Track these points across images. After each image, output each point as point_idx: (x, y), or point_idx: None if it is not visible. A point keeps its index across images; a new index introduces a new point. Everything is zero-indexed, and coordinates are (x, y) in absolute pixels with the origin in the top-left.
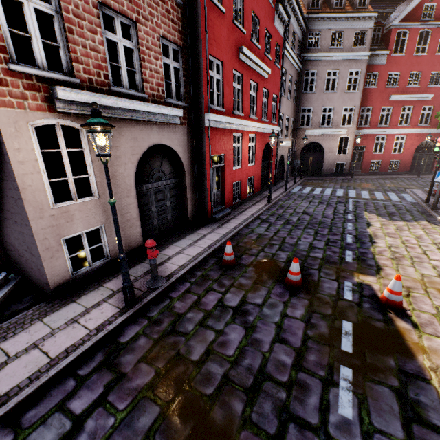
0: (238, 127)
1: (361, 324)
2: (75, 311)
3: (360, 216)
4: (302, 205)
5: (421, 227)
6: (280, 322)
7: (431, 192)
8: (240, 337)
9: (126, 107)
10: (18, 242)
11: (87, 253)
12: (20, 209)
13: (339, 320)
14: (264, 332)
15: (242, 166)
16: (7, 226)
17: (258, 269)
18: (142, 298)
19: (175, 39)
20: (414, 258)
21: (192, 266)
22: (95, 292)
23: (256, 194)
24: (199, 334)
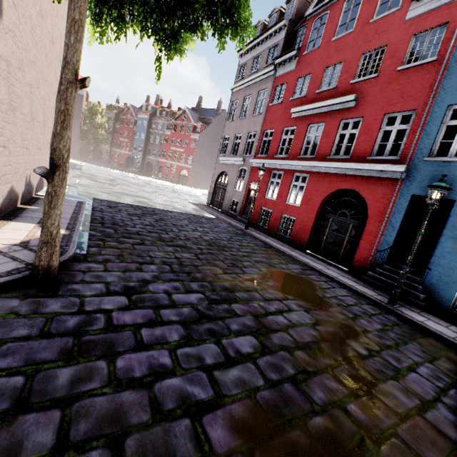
0: None
1: None
2: None
3: None
4: None
5: None
6: None
7: None
8: None
9: None
10: None
11: None
12: None
13: None
14: None
15: None
16: None
17: None
18: None
19: None
20: None
21: None
22: None
23: None
24: None
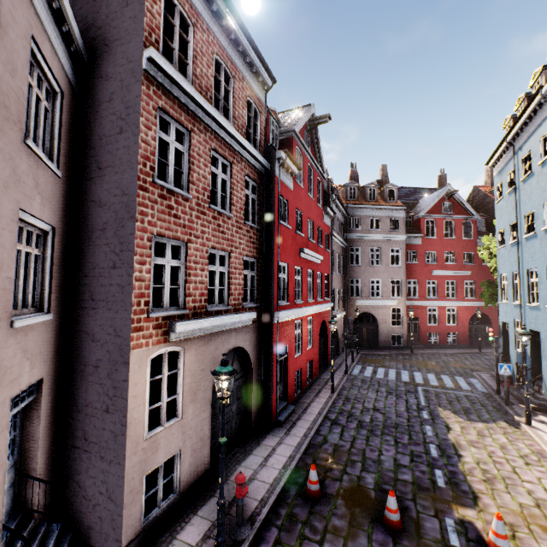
0: (299, 315)
1: None
2: None
3: (436, 415)
4: (369, 396)
5: (502, 431)
6: None
7: (499, 382)
8: None
9: (218, 324)
10: (93, 481)
11: (160, 489)
12: (119, 445)
13: None
14: None
15: (302, 351)
16: (82, 460)
17: (349, 502)
18: None
19: (254, 255)
20: (506, 478)
21: (274, 500)
22: None
23: (315, 380)
24: None
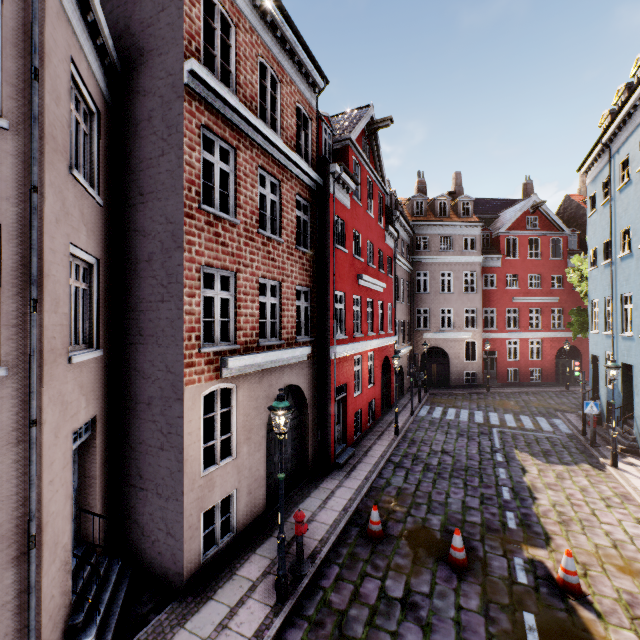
0: (358, 350)
1: (543, 616)
2: (219, 612)
3: (511, 457)
4: (437, 438)
5: (584, 474)
6: (457, 617)
7: (585, 421)
8: (418, 639)
9: (271, 359)
10: (151, 518)
11: (217, 527)
12: (176, 481)
13: (519, 610)
14: (443, 631)
15: (362, 390)
16: (139, 497)
17: (412, 543)
18: (291, 589)
19: (307, 283)
20: (583, 520)
21: (334, 540)
22: (232, 583)
23: (377, 421)
24: (373, 637)
